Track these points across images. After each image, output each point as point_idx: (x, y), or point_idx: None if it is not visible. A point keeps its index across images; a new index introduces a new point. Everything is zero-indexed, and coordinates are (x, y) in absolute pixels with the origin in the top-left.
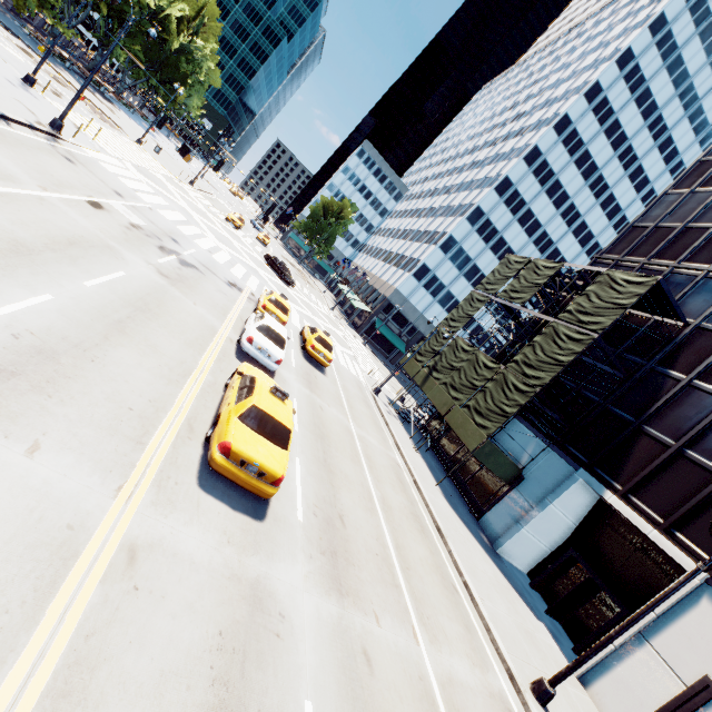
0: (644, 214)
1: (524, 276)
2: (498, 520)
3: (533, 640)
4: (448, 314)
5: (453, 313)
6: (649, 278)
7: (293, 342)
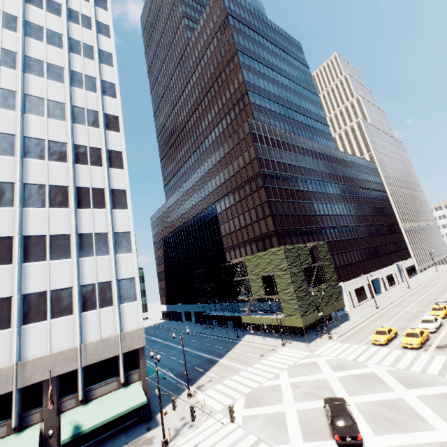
0: (271, 209)
1: (302, 253)
2: (333, 313)
3: (360, 311)
4: (295, 287)
5: (296, 285)
6: (325, 242)
7: (401, 338)
